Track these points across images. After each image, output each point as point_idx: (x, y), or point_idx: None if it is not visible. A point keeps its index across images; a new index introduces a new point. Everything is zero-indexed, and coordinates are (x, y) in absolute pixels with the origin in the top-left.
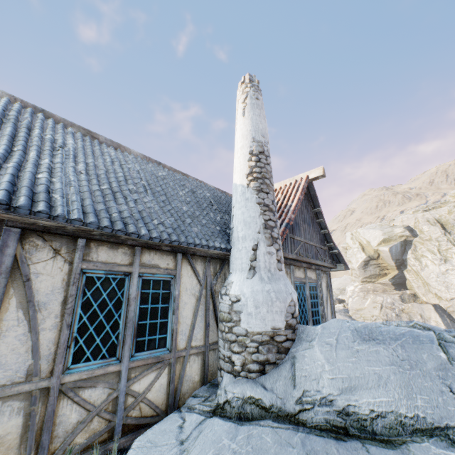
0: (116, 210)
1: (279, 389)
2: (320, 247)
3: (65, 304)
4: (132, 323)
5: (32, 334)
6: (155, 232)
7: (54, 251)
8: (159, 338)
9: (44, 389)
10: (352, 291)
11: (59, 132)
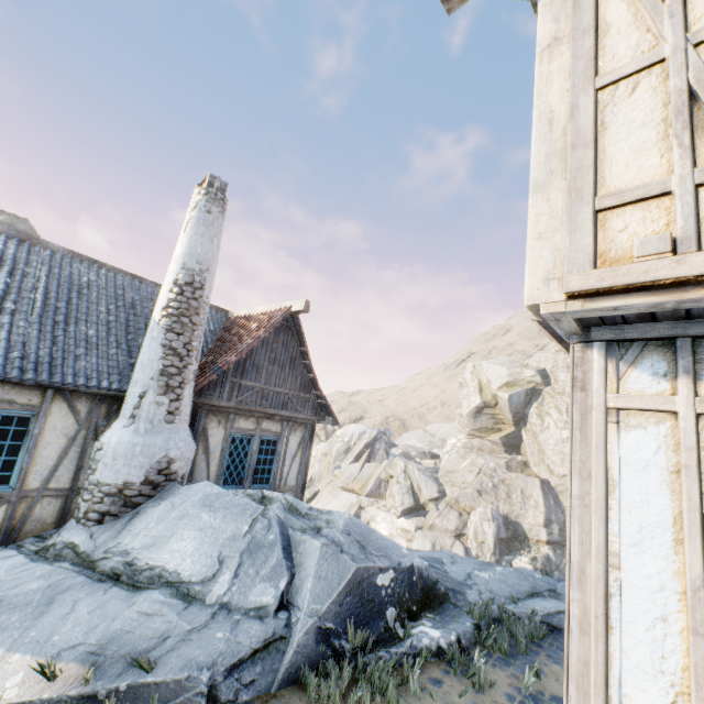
0: None
1: (101, 539)
2: (298, 394)
3: None
4: None
5: None
6: None
7: None
8: (1, 475)
9: None
10: (452, 446)
11: None
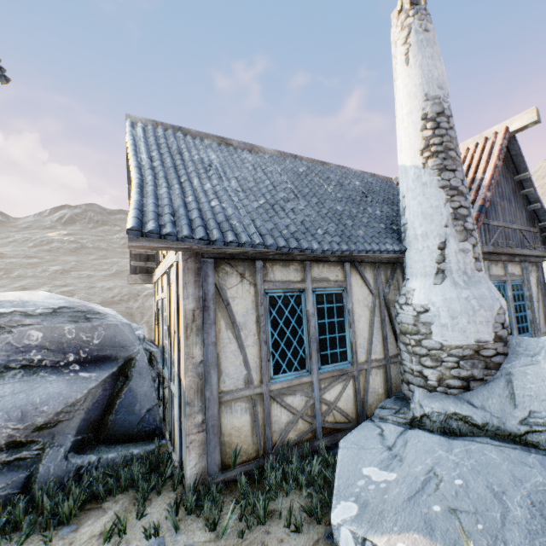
0: (284, 226)
1: (492, 408)
2: (528, 229)
3: (258, 323)
4: (314, 338)
5: (241, 350)
6: (325, 244)
7: (240, 275)
8: (340, 352)
9: (258, 394)
10: None
11: (200, 149)
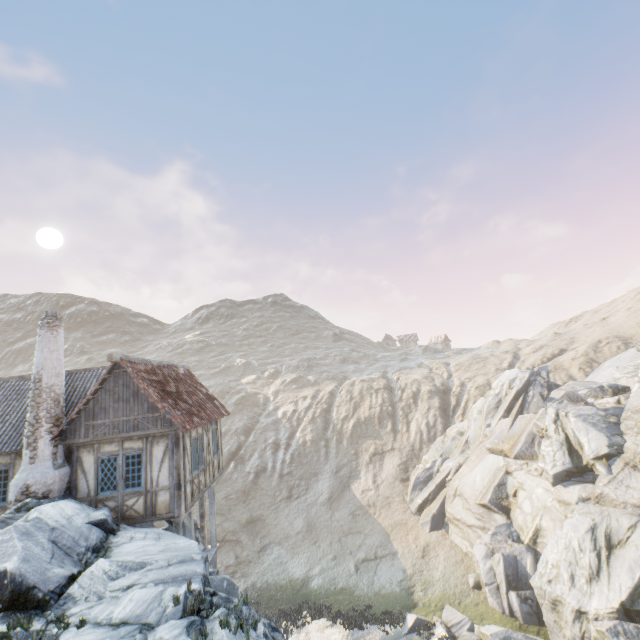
0: None
1: None
2: (147, 416)
3: None
4: None
5: None
6: None
7: None
8: (3, 497)
9: None
10: None
11: None
